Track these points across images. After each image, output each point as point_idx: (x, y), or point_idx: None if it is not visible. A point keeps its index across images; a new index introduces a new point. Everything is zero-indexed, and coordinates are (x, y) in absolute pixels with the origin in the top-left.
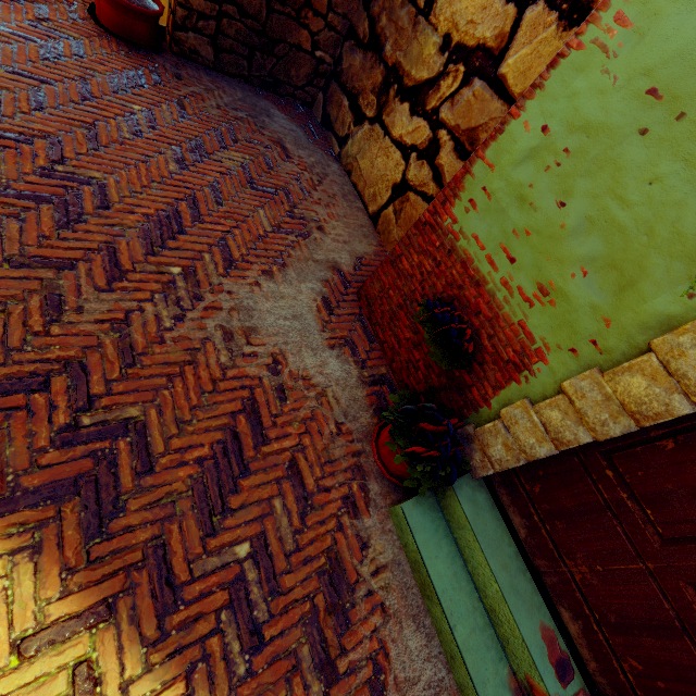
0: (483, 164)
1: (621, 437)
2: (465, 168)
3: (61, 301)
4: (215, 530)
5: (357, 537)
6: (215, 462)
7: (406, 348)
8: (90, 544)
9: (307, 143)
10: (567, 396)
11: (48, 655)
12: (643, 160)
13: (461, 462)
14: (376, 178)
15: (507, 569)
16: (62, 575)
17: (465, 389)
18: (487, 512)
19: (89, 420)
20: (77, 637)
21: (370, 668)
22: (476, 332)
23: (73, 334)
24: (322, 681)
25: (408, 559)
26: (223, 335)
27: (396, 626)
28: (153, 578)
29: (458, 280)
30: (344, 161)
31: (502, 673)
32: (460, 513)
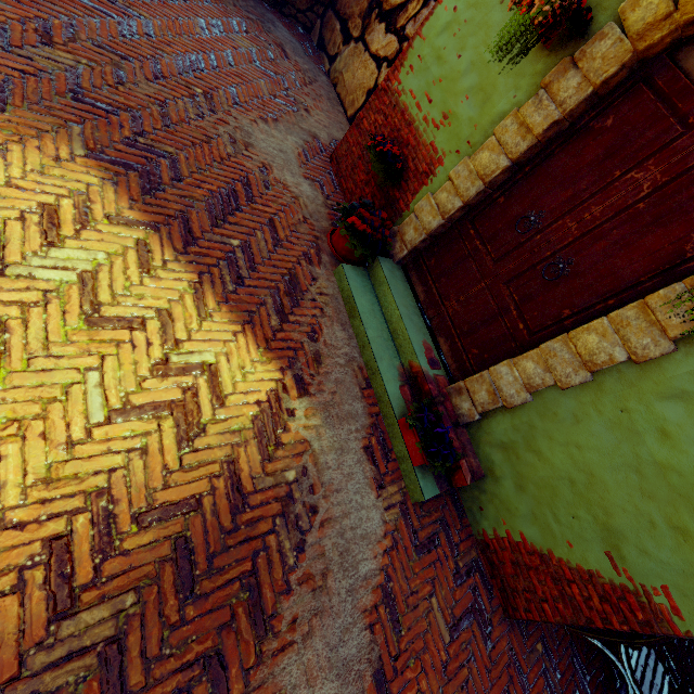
0: (420, 39)
1: (479, 206)
2: (409, 43)
3: (124, 76)
4: (219, 226)
5: (310, 274)
6: (220, 197)
7: (360, 188)
8: (145, 196)
9: (303, 54)
10: (451, 180)
11: (124, 228)
12: (500, 20)
13: (386, 245)
14: (356, 87)
15: (407, 309)
16: (130, 201)
17: (396, 203)
18: (400, 281)
19: (143, 142)
20: (139, 229)
21: (309, 329)
22: (406, 159)
23: (132, 96)
24: (278, 318)
25: (343, 299)
26: (229, 139)
27: (329, 322)
28: (181, 227)
29: (398, 125)
30: (332, 76)
31: (395, 363)
32: (381, 275)
